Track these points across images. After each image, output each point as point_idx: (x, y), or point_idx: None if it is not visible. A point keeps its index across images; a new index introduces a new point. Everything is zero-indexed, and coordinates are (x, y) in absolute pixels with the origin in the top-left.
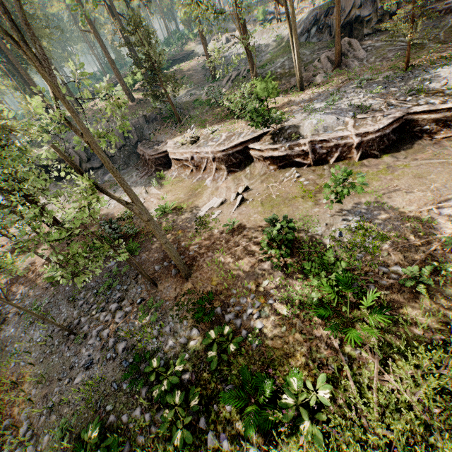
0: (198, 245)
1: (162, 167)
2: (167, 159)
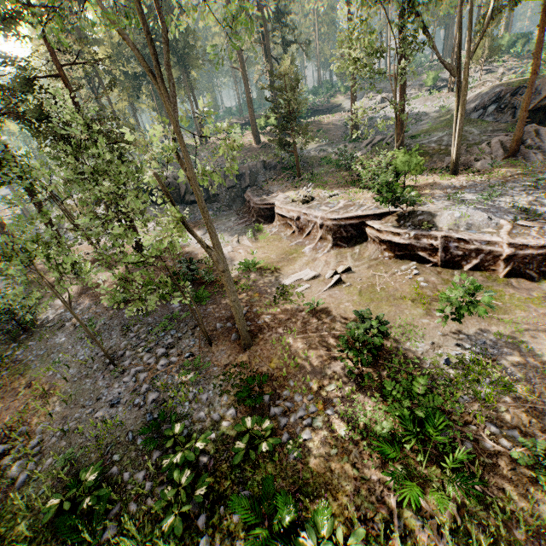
0: (270, 316)
1: (263, 219)
2: (272, 213)
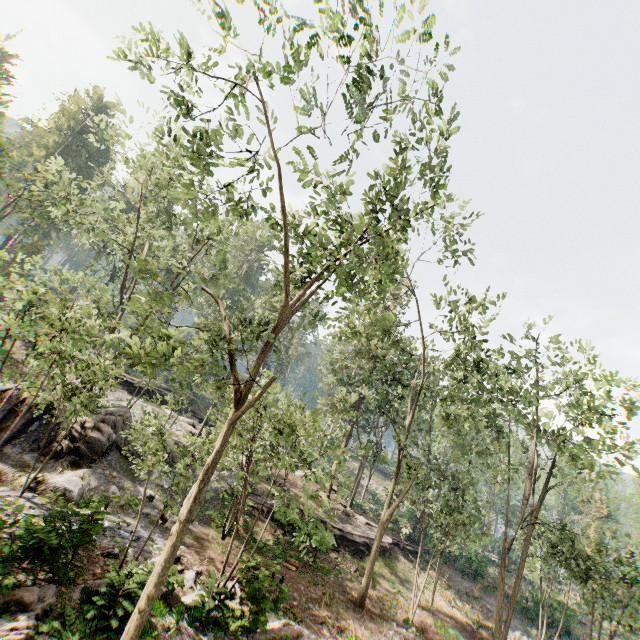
0: None
1: None
2: None
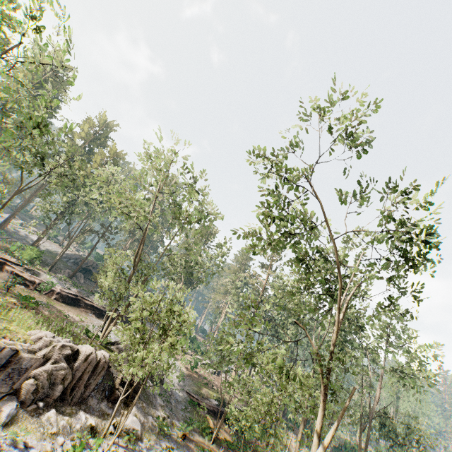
0: None
1: None
2: None
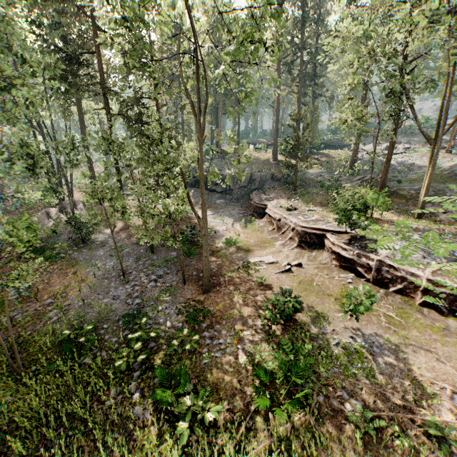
0: (230, 278)
1: (257, 215)
2: (264, 211)
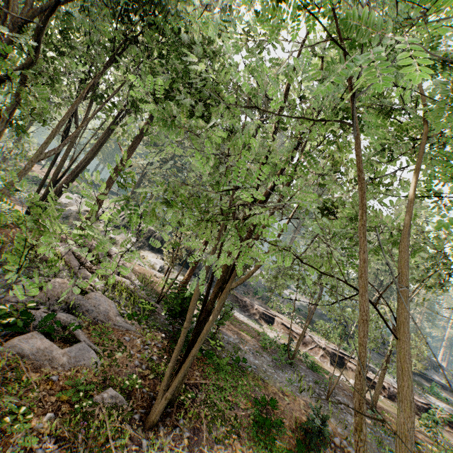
0: None
1: (263, 321)
2: (270, 320)
